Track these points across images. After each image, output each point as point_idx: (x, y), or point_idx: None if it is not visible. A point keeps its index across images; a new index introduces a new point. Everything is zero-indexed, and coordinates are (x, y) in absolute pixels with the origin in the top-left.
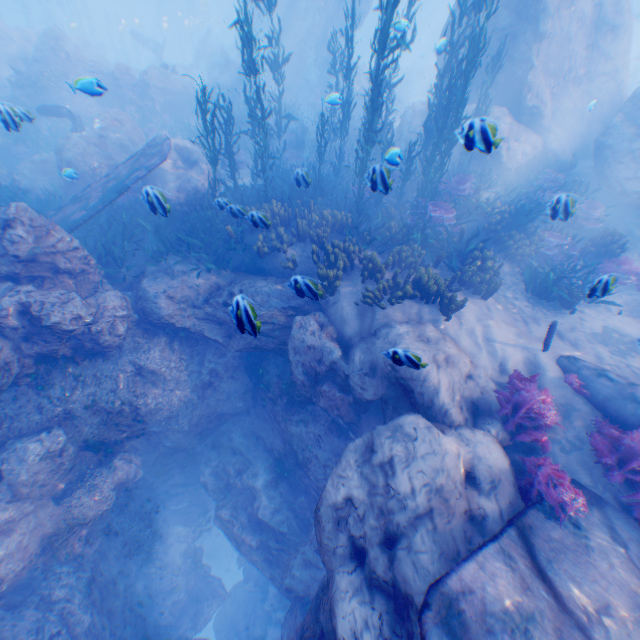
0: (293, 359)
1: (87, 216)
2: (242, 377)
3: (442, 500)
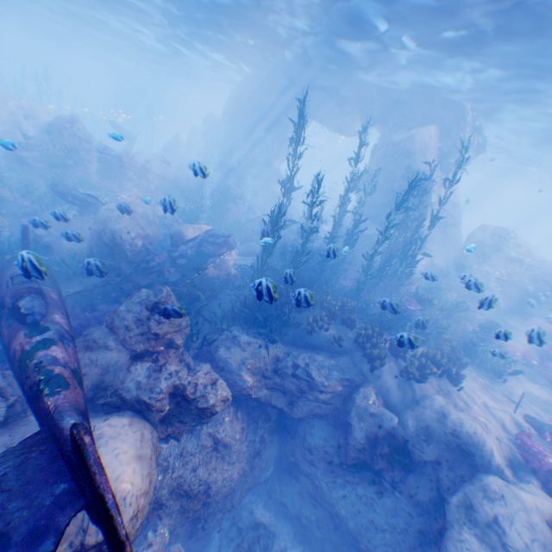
0: (357, 425)
1: (173, 290)
2: (275, 440)
3: (549, 550)
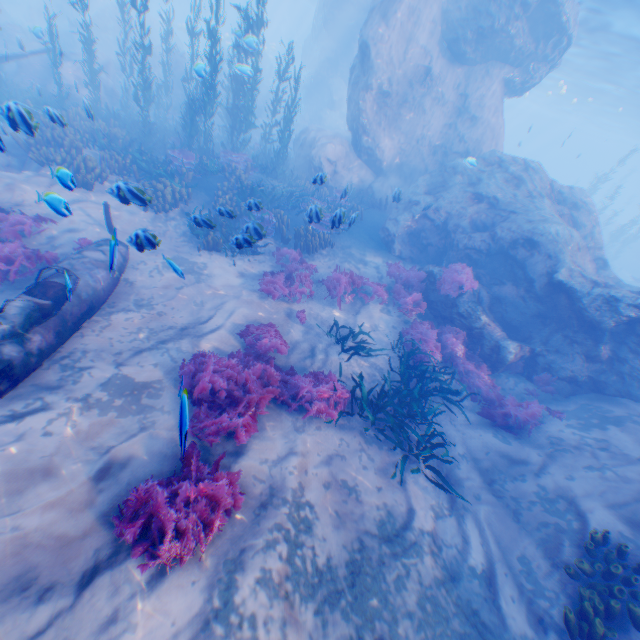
0: None
1: None
2: None
3: None
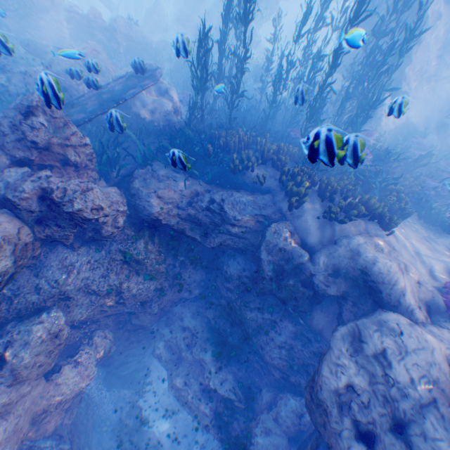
0: (265, 258)
1: (87, 119)
2: (200, 269)
3: (439, 390)
